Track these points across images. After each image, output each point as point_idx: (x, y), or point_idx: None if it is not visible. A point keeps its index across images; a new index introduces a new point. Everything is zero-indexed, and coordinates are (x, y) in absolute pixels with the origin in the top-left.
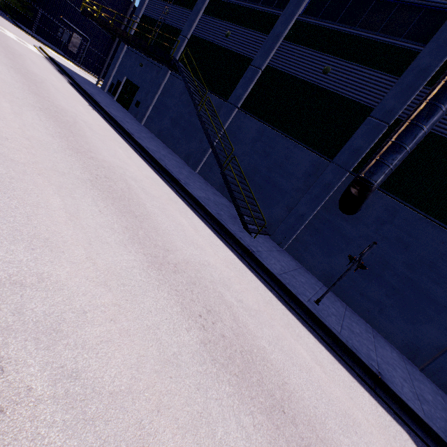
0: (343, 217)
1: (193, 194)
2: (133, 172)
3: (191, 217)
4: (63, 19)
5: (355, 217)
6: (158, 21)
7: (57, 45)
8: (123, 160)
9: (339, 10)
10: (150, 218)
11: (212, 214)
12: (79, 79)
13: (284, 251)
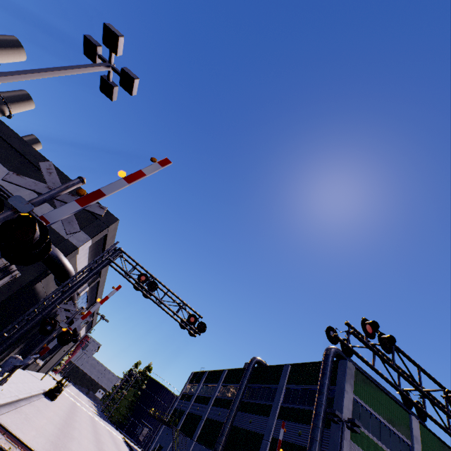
0: None
1: None
2: None
3: None
4: (142, 420)
5: None
6: (178, 409)
7: (133, 437)
8: None
9: (225, 391)
10: None
11: None
12: (135, 449)
13: None
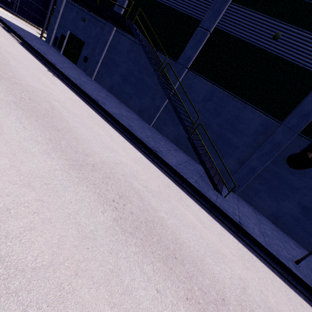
0: (290, 171)
1: (173, 166)
2: (127, 163)
3: (187, 203)
4: None
5: (301, 171)
6: None
7: None
8: (111, 146)
9: None
10: (181, 245)
11: (196, 187)
12: (26, 36)
13: (237, 196)
